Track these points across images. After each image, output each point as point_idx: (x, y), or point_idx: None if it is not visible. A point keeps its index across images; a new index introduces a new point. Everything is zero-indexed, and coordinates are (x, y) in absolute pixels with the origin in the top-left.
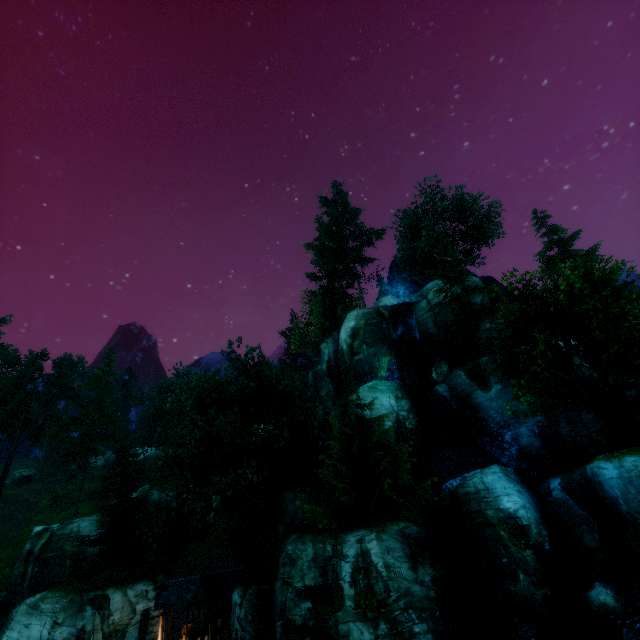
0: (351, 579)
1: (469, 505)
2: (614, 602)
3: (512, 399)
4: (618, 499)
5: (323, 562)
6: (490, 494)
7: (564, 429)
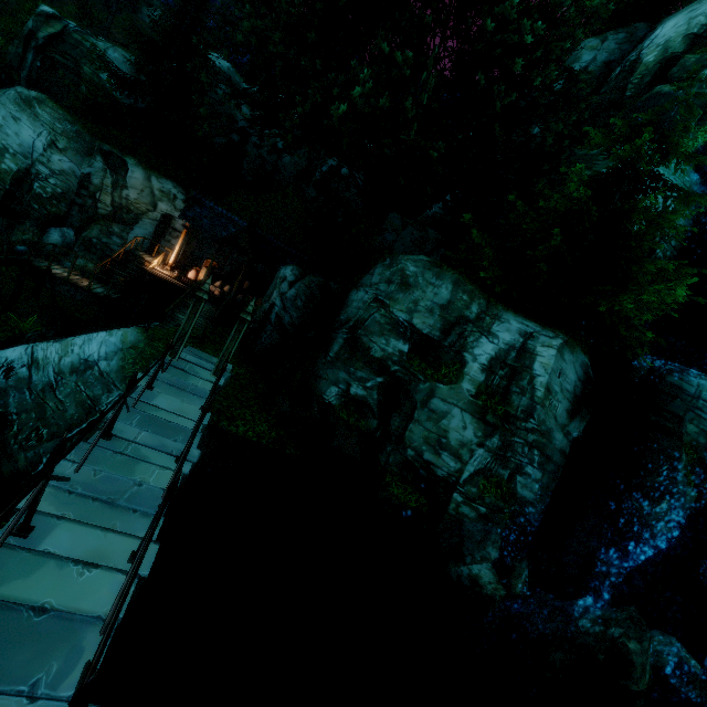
0: (484, 365)
1: (670, 401)
2: None
3: None
4: None
5: (455, 318)
6: None
7: None
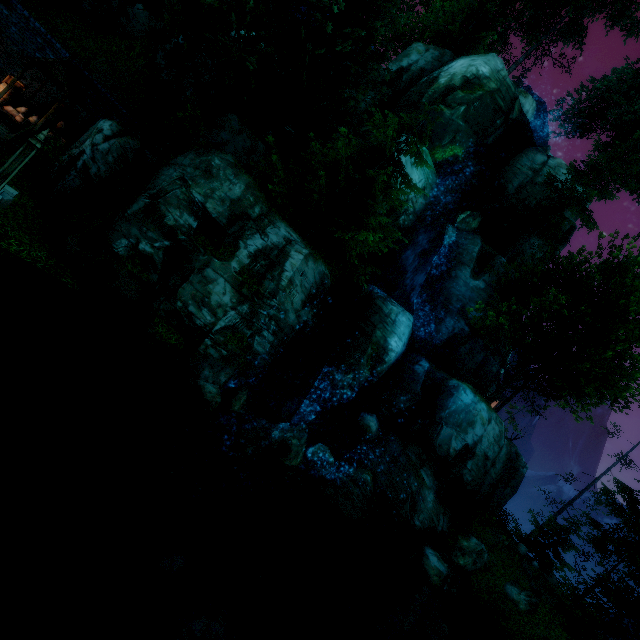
0: (252, 253)
1: (373, 315)
2: (375, 431)
3: (476, 302)
4: (448, 409)
5: (241, 213)
6: (392, 326)
7: (464, 349)
